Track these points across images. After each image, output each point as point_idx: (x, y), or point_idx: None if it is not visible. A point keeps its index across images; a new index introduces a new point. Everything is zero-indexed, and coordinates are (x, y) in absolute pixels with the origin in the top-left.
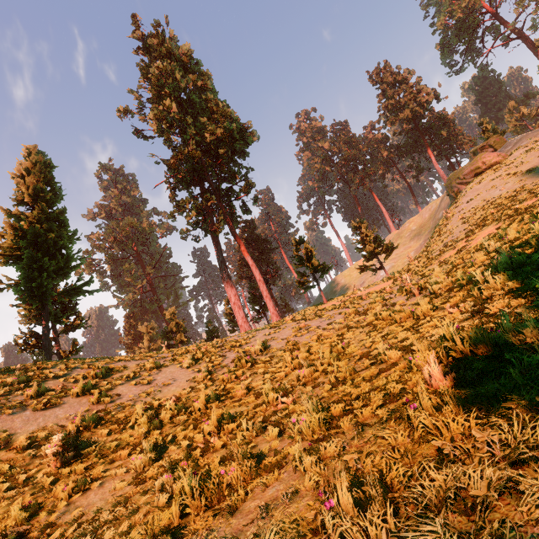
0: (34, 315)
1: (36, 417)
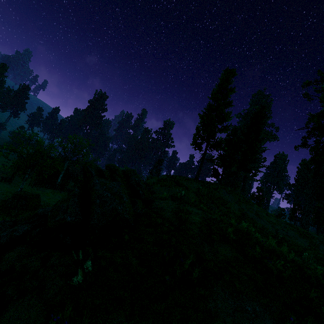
0: (221, 164)
1: (257, 219)
